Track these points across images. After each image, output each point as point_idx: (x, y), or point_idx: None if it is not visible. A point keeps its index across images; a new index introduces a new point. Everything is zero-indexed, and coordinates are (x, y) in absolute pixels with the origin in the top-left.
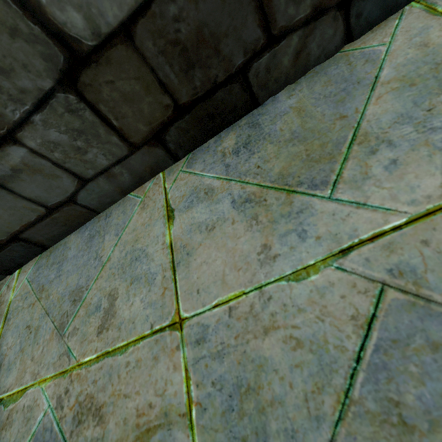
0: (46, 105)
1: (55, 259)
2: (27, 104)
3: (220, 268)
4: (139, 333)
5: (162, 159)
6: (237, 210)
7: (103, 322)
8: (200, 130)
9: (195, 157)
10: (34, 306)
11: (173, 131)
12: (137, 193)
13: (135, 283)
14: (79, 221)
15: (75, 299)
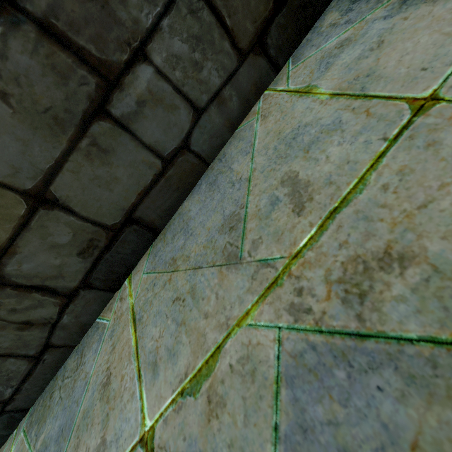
0: (173, 5)
1: (174, 231)
2: (158, 6)
3: (434, 37)
4: (369, 159)
5: (265, 72)
6: (400, 13)
7: (295, 202)
8: (296, 27)
9: (298, 54)
10: (171, 280)
11: (273, 31)
12: (246, 121)
13: (313, 146)
14: (190, 181)
15: (231, 226)
